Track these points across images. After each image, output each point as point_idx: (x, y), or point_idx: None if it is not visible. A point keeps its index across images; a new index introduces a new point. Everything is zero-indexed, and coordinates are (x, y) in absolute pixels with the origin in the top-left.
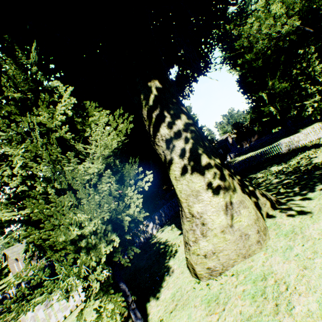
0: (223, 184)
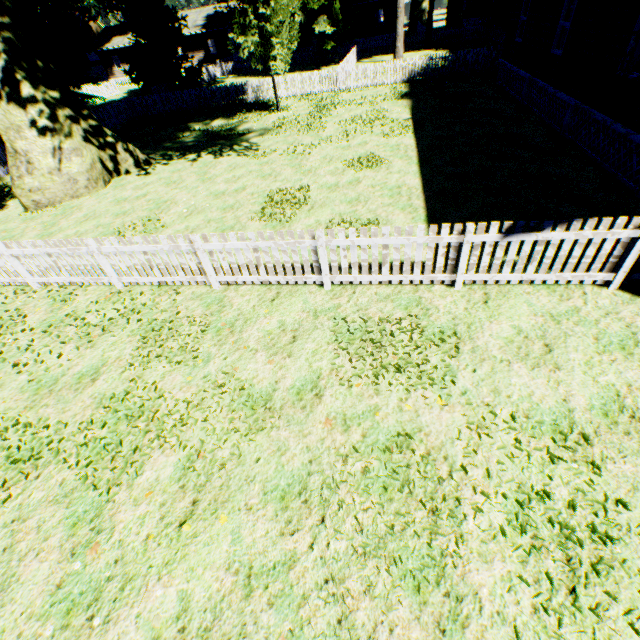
0: (54, 127)
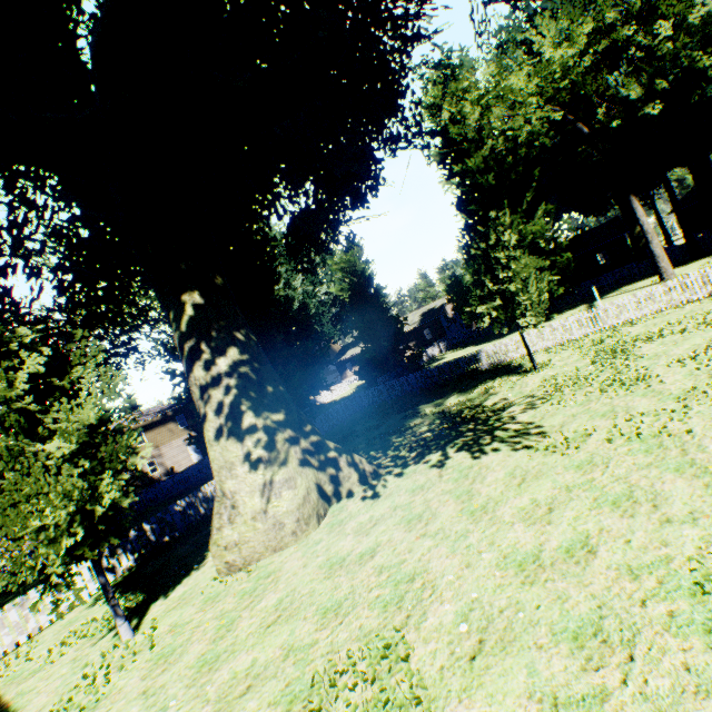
0: (268, 456)
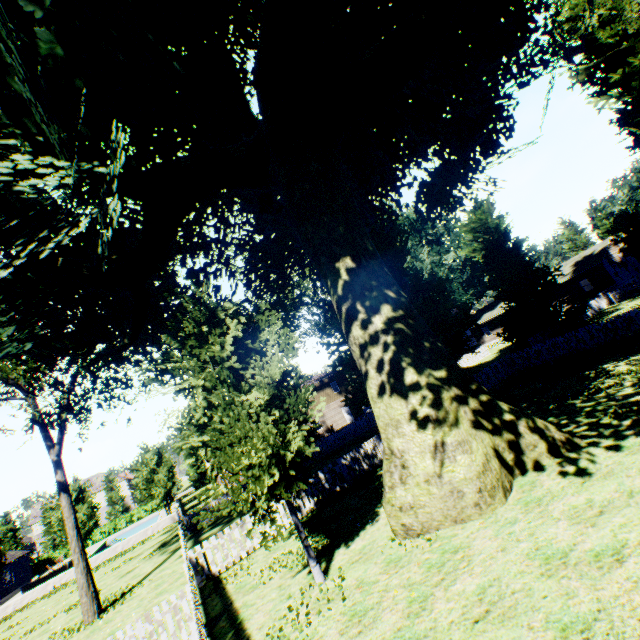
0: (435, 415)
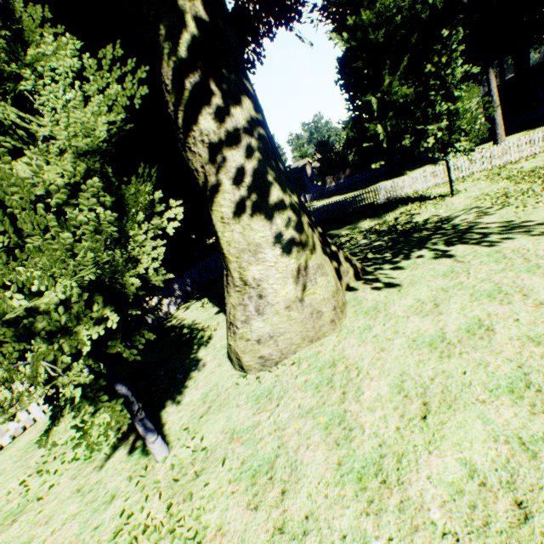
0: (299, 238)
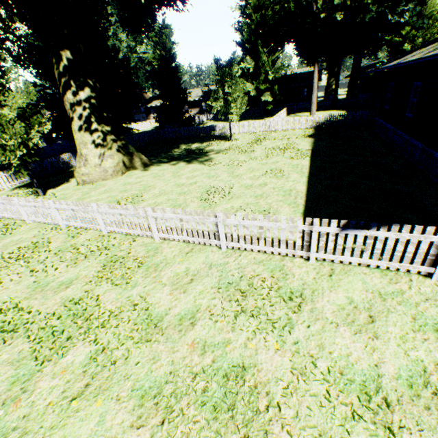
0: (103, 144)
